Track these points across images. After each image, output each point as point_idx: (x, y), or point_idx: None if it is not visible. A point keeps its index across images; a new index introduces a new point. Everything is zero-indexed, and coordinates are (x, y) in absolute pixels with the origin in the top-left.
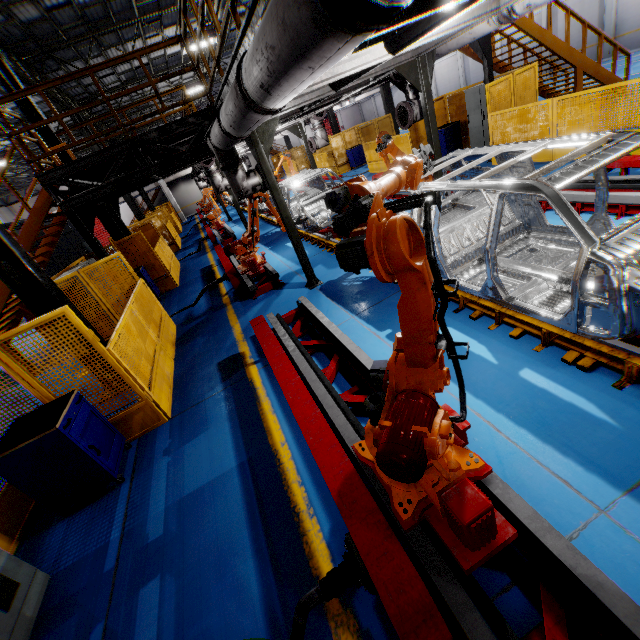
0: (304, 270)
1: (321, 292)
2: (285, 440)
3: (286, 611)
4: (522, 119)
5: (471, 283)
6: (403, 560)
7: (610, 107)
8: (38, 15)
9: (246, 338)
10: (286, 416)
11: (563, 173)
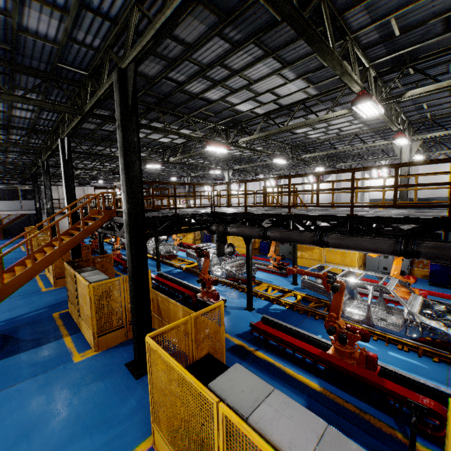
0: (249, 300)
1: (260, 314)
2: (319, 385)
3: (392, 448)
4: (311, 251)
5: (356, 316)
6: (430, 400)
7: (344, 257)
8: (92, 128)
9: (233, 336)
10: (307, 375)
11: (388, 285)
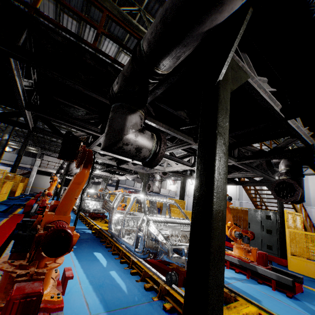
0: None
1: None
2: None
3: None
4: None
5: None
6: None
7: None
8: None
9: None
10: None
11: None
